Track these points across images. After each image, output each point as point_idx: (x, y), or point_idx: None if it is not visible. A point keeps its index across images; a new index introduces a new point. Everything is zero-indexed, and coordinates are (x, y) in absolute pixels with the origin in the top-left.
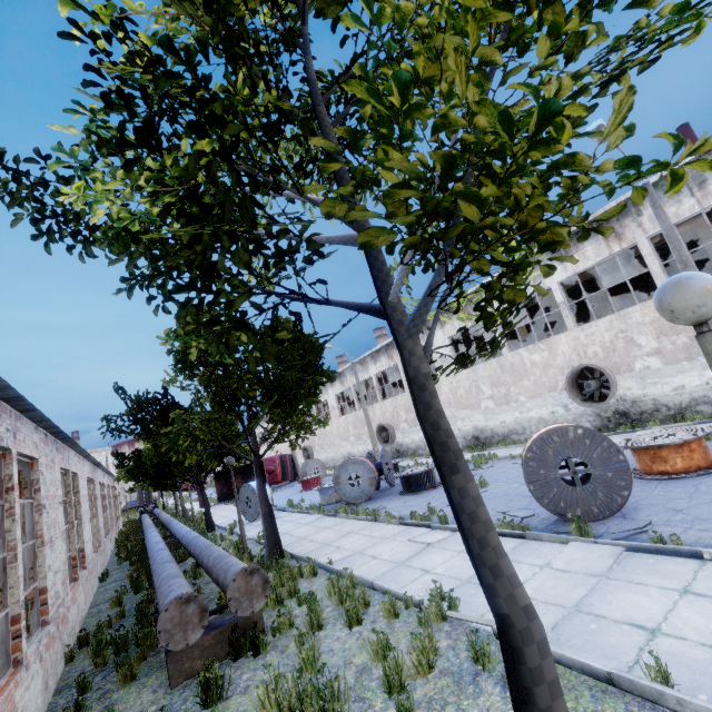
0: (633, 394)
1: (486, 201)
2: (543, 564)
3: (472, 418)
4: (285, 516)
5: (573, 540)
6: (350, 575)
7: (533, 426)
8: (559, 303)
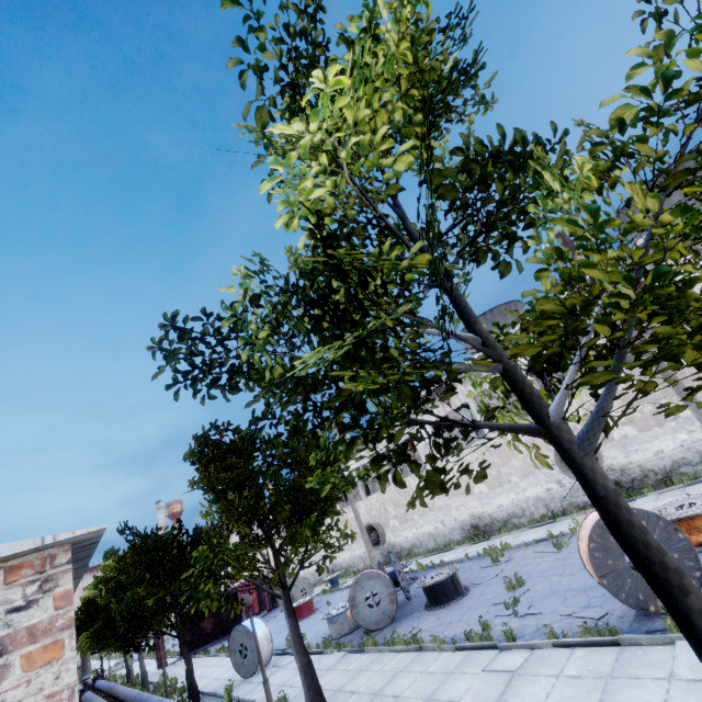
0: (619, 462)
1: (683, 344)
2: (666, 676)
3: (467, 506)
4: (292, 662)
5: (678, 638)
6: None
7: (532, 506)
8: None
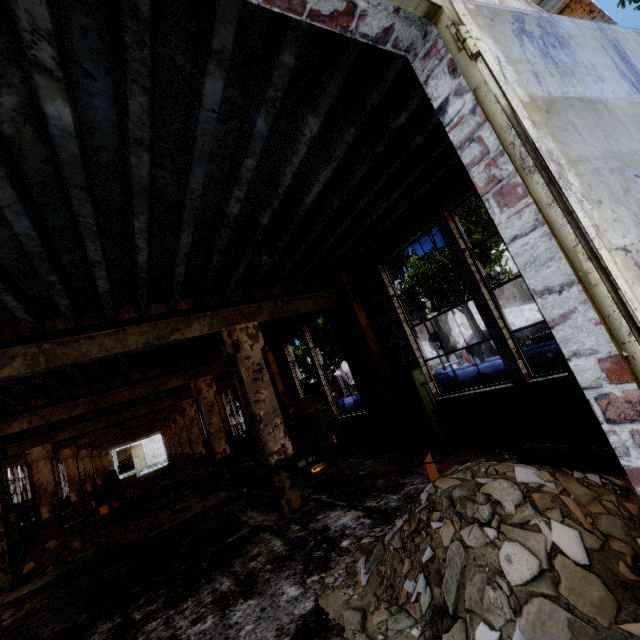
0: None
1: None
2: None
3: None
4: None
5: None
6: None
7: None
8: None
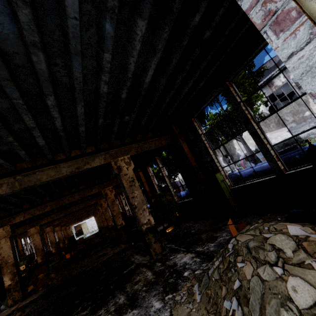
0: None
1: None
2: None
3: (281, 135)
4: None
5: None
6: None
7: None
8: None
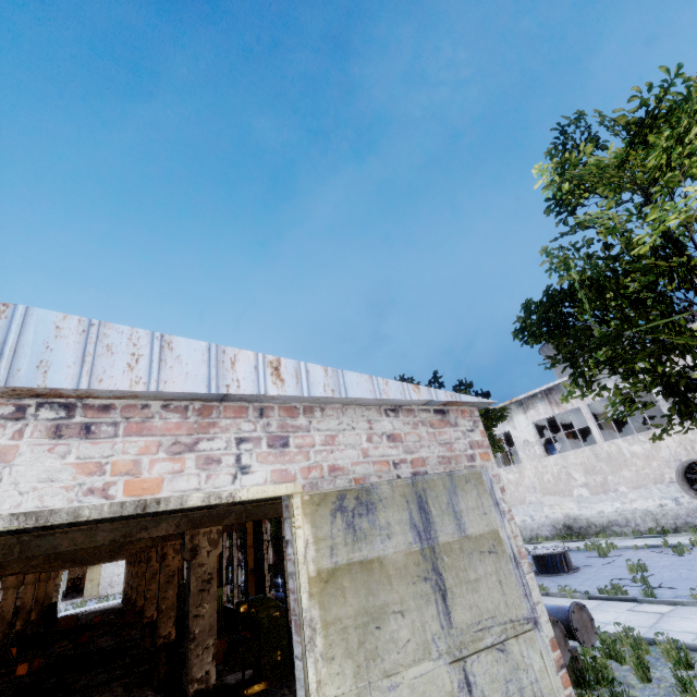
0: None
1: None
2: None
3: (562, 506)
4: None
5: None
6: (624, 630)
7: (638, 518)
8: (657, 399)
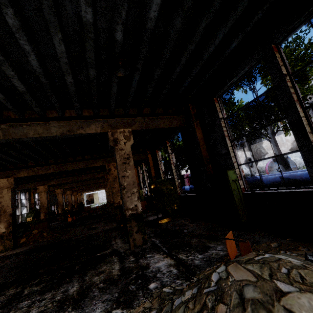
0: None
1: None
2: None
3: None
4: None
5: None
6: None
7: None
8: None
